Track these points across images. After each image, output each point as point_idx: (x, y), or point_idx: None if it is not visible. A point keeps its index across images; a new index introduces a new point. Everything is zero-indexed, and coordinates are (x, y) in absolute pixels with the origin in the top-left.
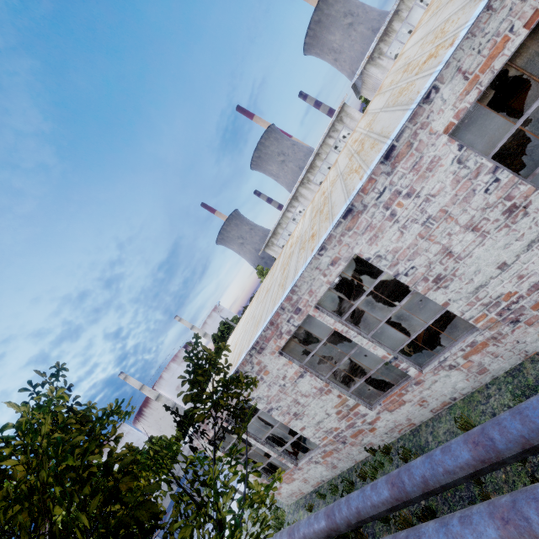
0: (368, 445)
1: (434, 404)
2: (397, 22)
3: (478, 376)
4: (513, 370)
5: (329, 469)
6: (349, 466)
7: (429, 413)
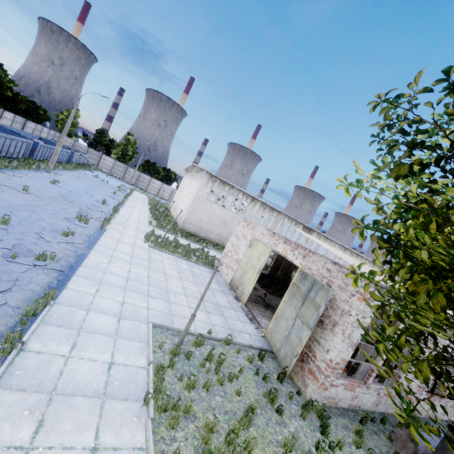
0: (401, 408)
1: (429, 413)
2: (329, 242)
3: (442, 415)
4: (446, 421)
5: (374, 403)
6: (380, 411)
7: (425, 414)
